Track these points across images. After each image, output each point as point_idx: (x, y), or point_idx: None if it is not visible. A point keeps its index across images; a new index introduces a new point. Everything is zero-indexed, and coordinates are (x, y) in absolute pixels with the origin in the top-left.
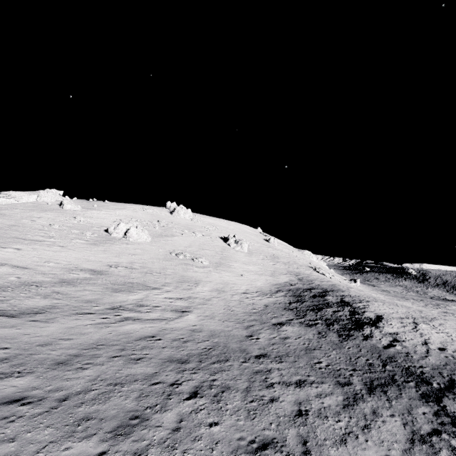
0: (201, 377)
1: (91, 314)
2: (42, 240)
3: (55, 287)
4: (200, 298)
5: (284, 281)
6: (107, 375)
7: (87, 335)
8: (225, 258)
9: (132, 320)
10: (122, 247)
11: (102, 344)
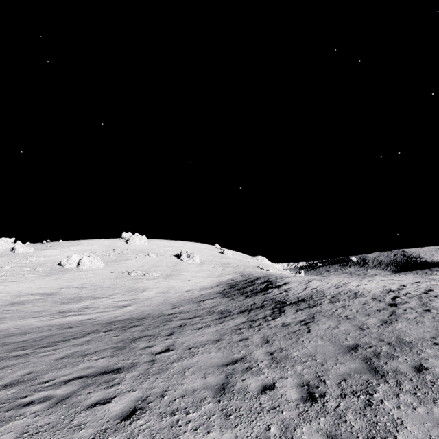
0: (118, 326)
1: (38, 317)
2: None
3: (6, 307)
4: (143, 298)
5: (228, 278)
6: (45, 334)
7: (32, 325)
8: (176, 270)
9: (75, 315)
10: (74, 274)
11: (44, 326)
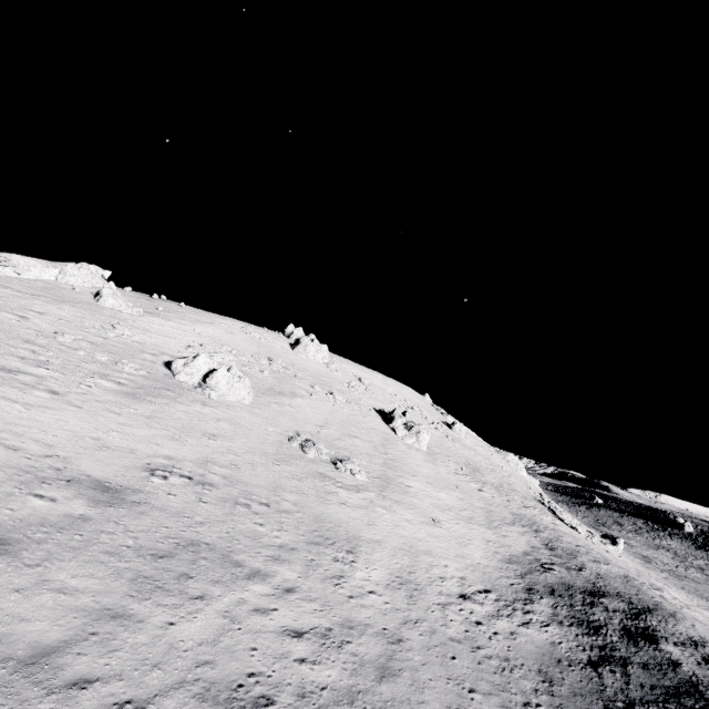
0: None
1: None
2: (15, 368)
3: None
4: (374, 628)
5: (521, 548)
6: None
7: None
8: (392, 463)
9: None
10: (191, 412)
11: None
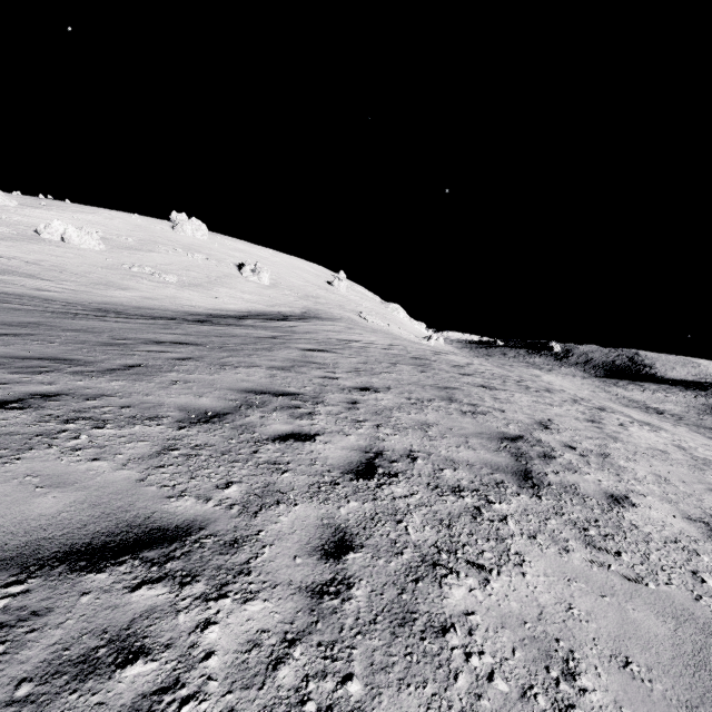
0: None
1: None
2: None
3: None
4: (103, 294)
5: (278, 310)
6: None
7: None
8: (216, 283)
9: None
10: (45, 248)
11: None
